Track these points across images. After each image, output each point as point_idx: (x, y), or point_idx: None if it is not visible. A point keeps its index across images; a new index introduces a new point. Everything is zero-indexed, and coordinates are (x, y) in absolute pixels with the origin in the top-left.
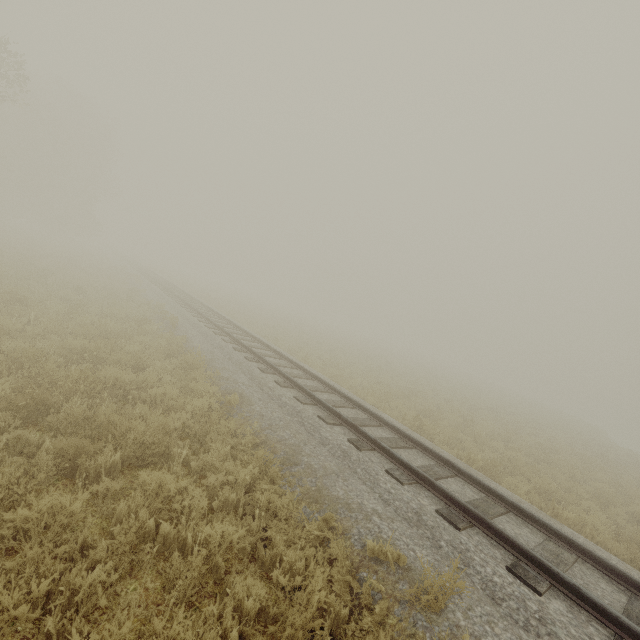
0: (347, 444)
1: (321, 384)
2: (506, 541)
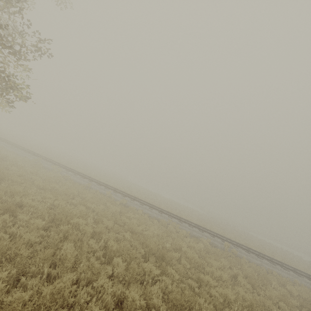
0: (30, 155)
1: (25, 149)
2: (53, 163)
